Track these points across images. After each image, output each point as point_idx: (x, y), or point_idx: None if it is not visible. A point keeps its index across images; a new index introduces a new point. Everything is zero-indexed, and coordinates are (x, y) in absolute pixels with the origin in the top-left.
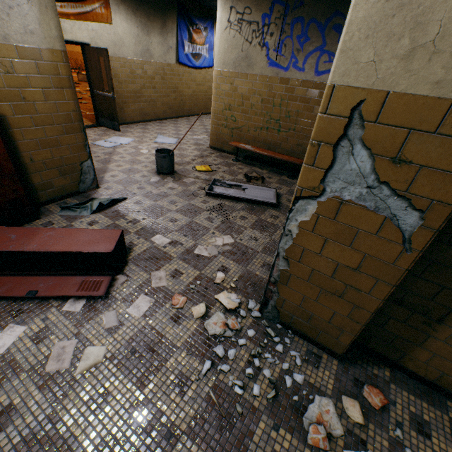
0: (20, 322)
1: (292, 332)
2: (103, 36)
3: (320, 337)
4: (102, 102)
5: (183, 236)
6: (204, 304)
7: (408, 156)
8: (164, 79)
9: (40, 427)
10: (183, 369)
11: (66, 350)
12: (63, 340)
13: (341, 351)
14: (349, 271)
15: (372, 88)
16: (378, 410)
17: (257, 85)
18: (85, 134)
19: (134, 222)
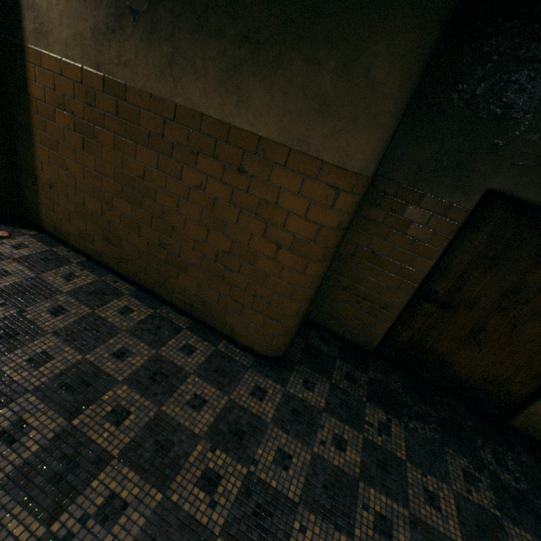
0: None
1: None
2: None
3: None
4: None
5: None
6: None
7: None
8: None
9: None
10: None
11: None
12: None
13: None
14: None
15: None
16: None
17: None
18: None
19: None
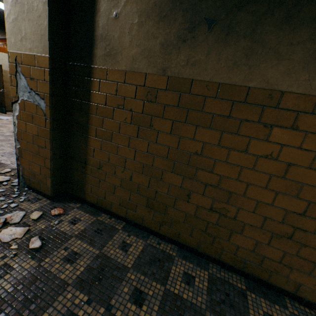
0: None
1: (32, 191)
2: (3, 59)
3: (42, 188)
4: None
5: (0, 156)
6: None
7: (33, 76)
8: None
9: None
10: None
11: None
12: None
13: (50, 193)
14: (37, 138)
15: (18, 52)
16: (55, 216)
17: None
18: None
19: None
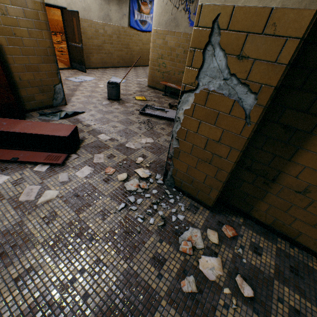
0: (5, 174)
1: (182, 193)
2: (76, 3)
3: (199, 195)
4: (74, 51)
5: (119, 136)
6: (126, 174)
7: (247, 53)
8: (119, 38)
9: (12, 227)
10: (107, 207)
11: (33, 191)
12: (32, 185)
13: (211, 204)
14: (214, 143)
15: (224, 4)
16: (230, 239)
17: (181, 40)
18: (57, 65)
19: (87, 126)
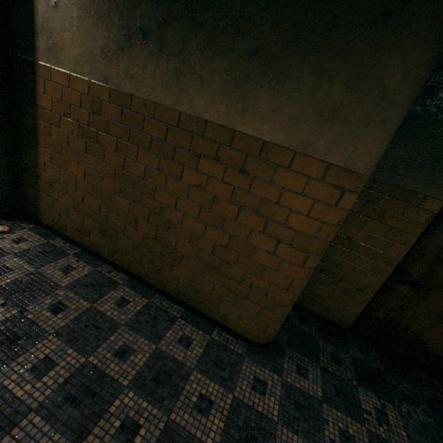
0: None
1: None
2: None
3: None
4: None
5: None
6: None
7: None
8: None
9: None
10: None
11: None
12: None
13: None
14: None
15: None
16: None
17: None
18: None
19: None
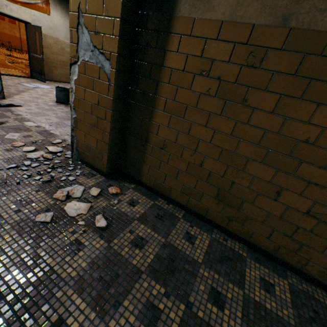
0: None
1: (86, 165)
2: (42, 21)
3: (97, 163)
4: (35, 61)
5: (48, 125)
6: (35, 147)
7: (99, 30)
8: None
9: None
10: None
11: None
12: None
13: (106, 170)
14: (96, 107)
15: None
16: (113, 195)
17: None
18: None
19: (18, 115)
